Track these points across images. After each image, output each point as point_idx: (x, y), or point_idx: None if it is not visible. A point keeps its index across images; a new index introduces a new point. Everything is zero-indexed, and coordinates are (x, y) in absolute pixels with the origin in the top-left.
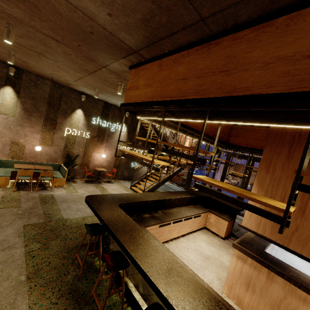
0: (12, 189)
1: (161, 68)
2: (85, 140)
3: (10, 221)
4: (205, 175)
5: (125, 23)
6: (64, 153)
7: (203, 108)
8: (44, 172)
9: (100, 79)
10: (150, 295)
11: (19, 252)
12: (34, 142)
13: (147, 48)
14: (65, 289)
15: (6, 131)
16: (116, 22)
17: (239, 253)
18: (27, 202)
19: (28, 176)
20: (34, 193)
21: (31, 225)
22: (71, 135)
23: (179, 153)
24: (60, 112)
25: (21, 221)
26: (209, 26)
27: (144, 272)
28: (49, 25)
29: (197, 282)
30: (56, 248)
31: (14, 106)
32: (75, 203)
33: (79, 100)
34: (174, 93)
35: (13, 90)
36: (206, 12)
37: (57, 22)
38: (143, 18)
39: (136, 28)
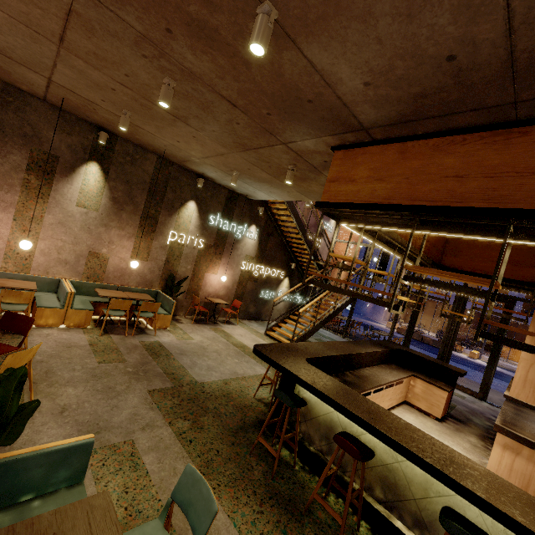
0: (100, 331)
1: (404, 155)
2: (197, 251)
3: (126, 384)
4: (359, 314)
5: (383, 95)
6: (164, 273)
7: (500, 222)
8: (146, 304)
9: (257, 158)
10: (402, 500)
11: (166, 433)
12: (121, 254)
13: (389, 126)
14: (261, 492)
15: (83, 235)
16: (367, 93)
17: (505, 440)
18: (131, 354)
19: (120, 310)
20: (132, 339)
21: (158, 391)
22: (177, 243)
23: (441, 284)
24: (164, 204)
25: (140, 384)
26: (519, 111)
27: (424, 461)
28: (243, 86)
29: (497, 476)
30: (214, 429)
31: (99, 194)
32: (200, 356)
33: (193, 187)
34: (438, 195)
35: (100, 169)
36: (529, 95)
37: (262, 84)
38: (419, 93)
39: (395, 103)
